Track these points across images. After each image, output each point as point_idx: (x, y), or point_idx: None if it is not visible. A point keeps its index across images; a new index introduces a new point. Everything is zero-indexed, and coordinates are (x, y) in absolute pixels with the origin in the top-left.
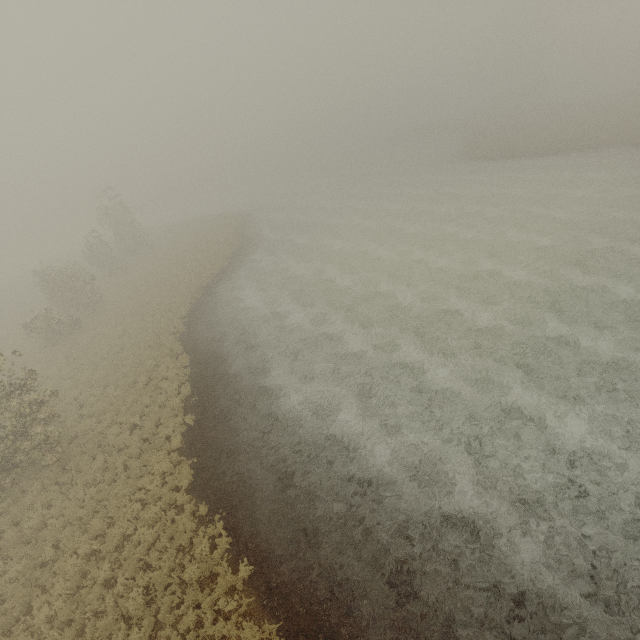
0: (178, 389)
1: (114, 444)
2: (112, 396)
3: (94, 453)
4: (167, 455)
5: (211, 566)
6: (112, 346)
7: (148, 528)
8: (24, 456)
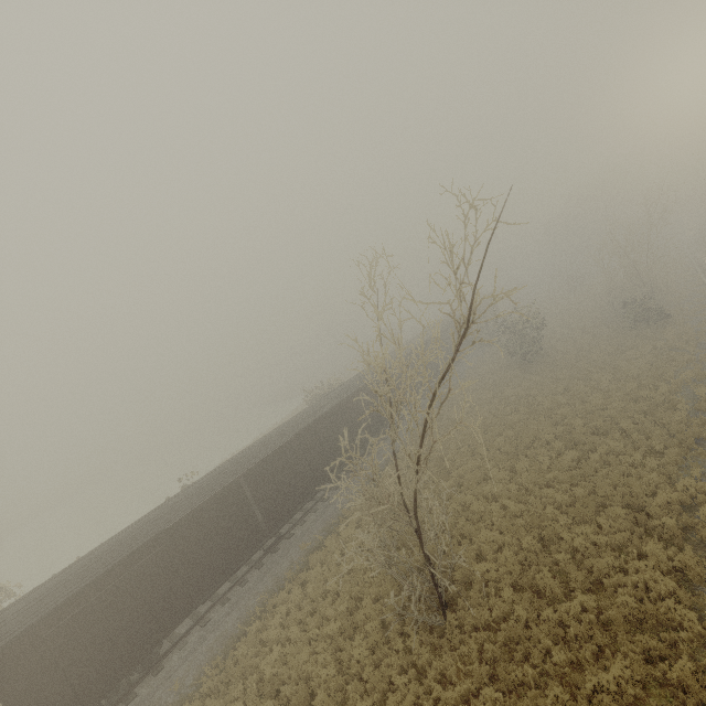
0: None
1: None
2: None
3: None
4: None
5: None
6: None
7: None
8: None
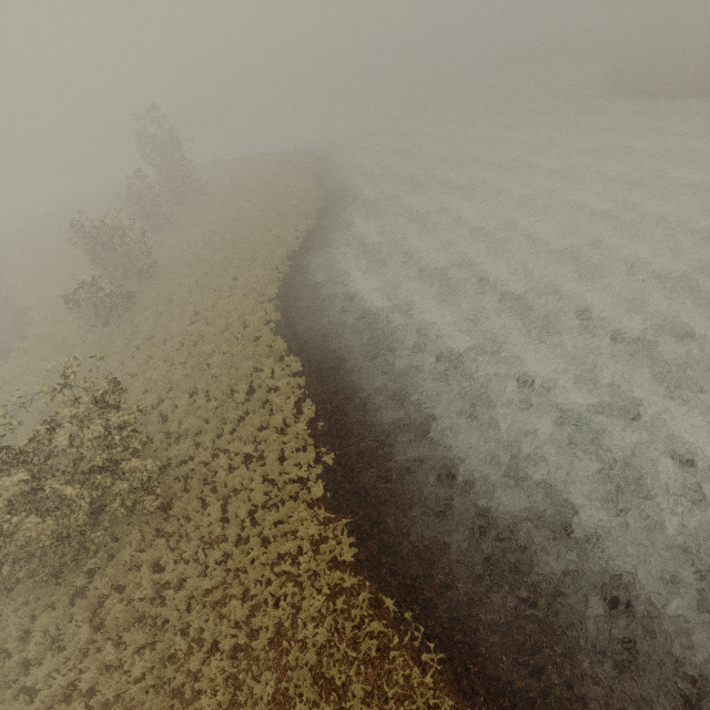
0: (294, 406)
1: (226, 482)
2: (205, 409)
3: (202, 493)
4: (307, 507)
5: (425, 697)
6: (185, 333)
7: (310, 619)
8: (119, 503)
